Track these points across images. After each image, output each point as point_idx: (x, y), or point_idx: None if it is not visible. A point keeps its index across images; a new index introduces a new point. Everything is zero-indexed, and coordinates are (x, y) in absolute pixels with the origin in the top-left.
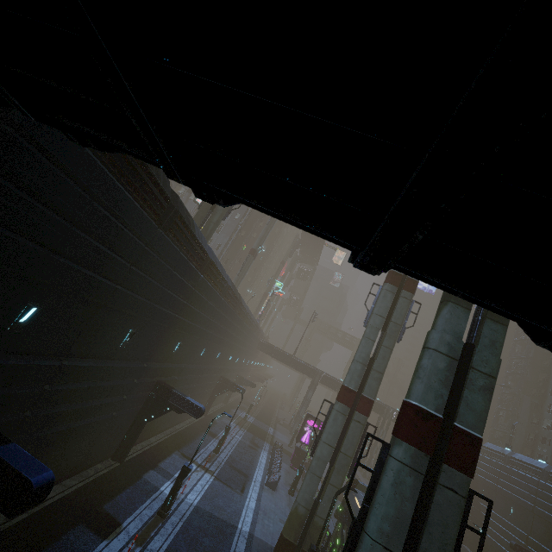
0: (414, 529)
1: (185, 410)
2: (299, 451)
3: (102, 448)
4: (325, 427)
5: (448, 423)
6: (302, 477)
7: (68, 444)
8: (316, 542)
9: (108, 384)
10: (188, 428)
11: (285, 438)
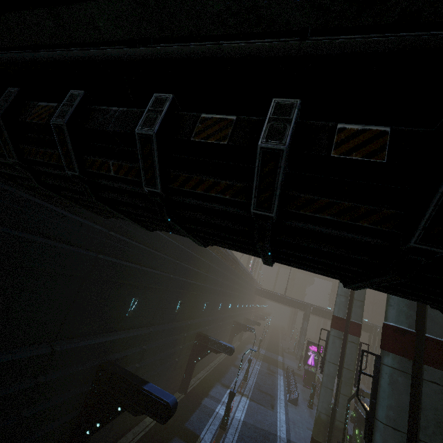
0: (412, 413)
1: (220, 351)
2: (308, 372)
3: (172, 385)
4: (327, 350)
5: (420, 335)
6: (315, 393)
7: (155, 384)
8: (341, 441)
9: (172, 339)
10: (219, 364)
11: (293, 363)
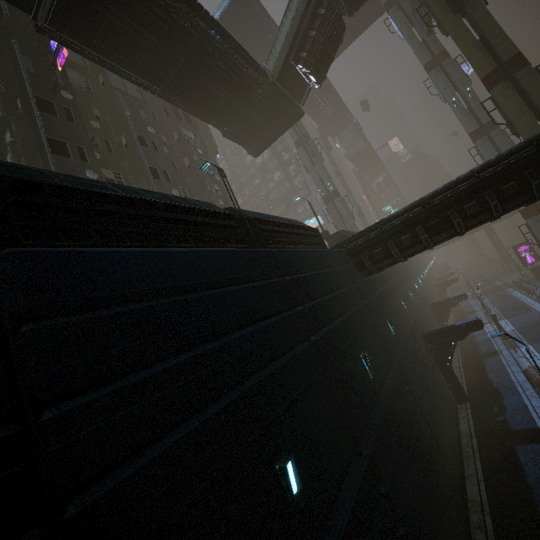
0: None
1: (457, 302)
2: (535, 269)
3: None
4: (536, 237)
5: None
6: None
7: None
8: None
9: (425, 316)
10: (455, 321)
11: (514, 277)
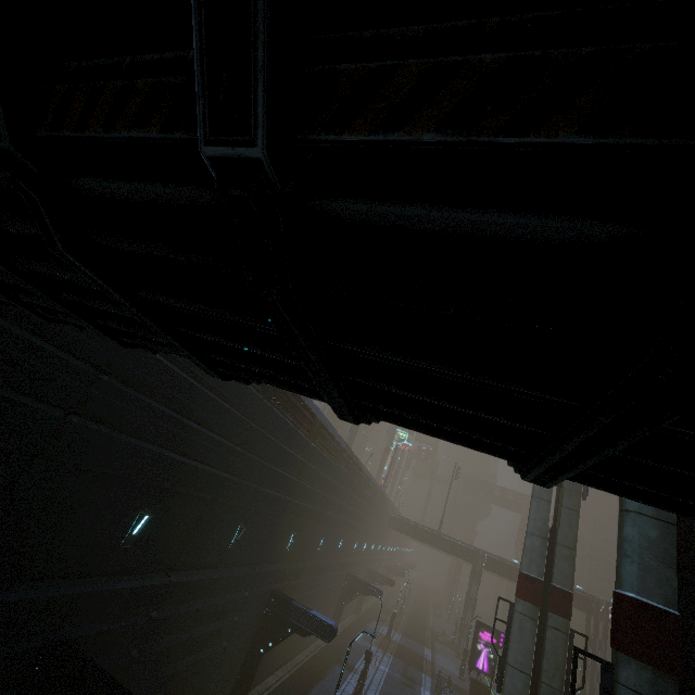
0: None
1: (311, 632)
2: (477, 686)
3: None
4: (509, 642)
5: (690, 622)
6: None
7: (174, 694)
8: None
9: (217, 602)
10: (313, 658)
11: (452, 665)
